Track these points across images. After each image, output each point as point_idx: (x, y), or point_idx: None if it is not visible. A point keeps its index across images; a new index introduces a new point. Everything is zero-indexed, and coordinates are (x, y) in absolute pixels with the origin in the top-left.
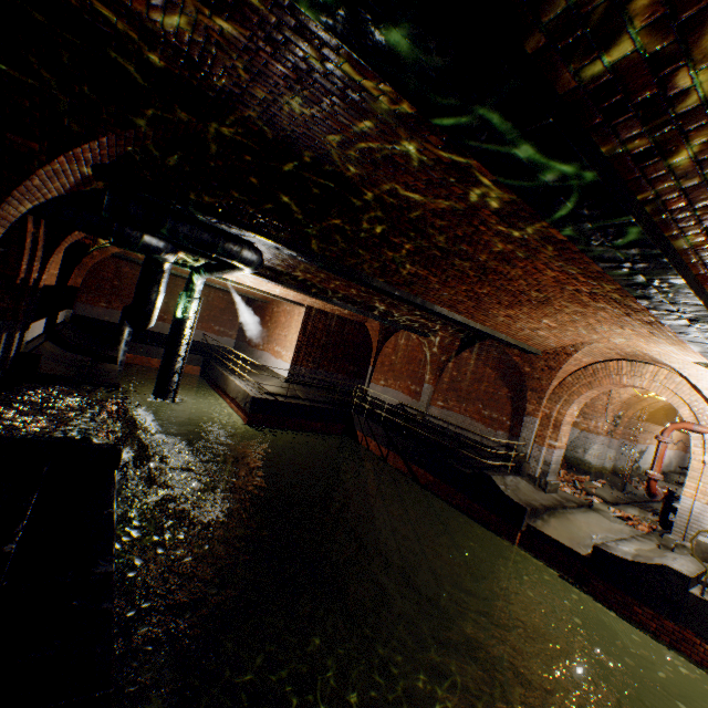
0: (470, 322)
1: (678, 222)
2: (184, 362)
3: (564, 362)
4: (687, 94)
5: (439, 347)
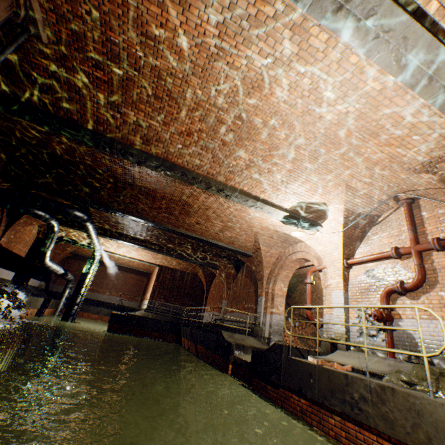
0: (188, 233)
1: (87, 124)
2: (82, 297)
3: (261, 254)
4: (28, 89)
5: (224, 273)
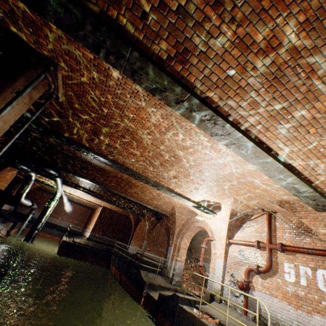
0: (128, 197)
1: (75, 138)
2: (42, 224)
3: (175, 218)
4: (41, 115)
5: (148, 221)
